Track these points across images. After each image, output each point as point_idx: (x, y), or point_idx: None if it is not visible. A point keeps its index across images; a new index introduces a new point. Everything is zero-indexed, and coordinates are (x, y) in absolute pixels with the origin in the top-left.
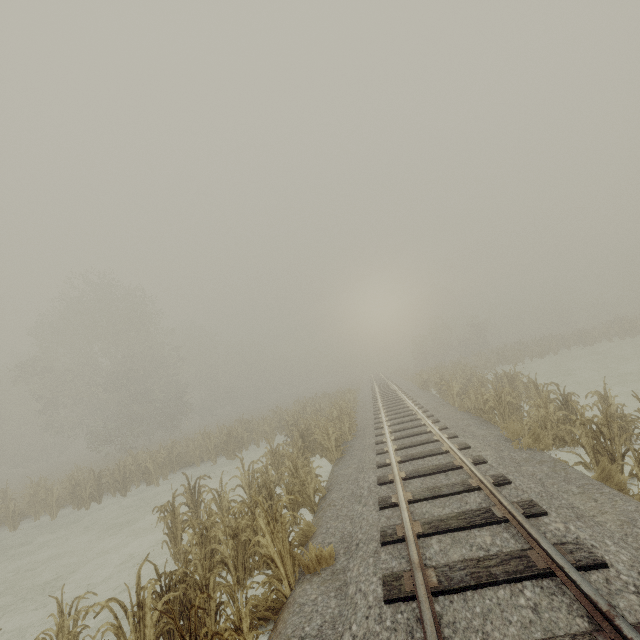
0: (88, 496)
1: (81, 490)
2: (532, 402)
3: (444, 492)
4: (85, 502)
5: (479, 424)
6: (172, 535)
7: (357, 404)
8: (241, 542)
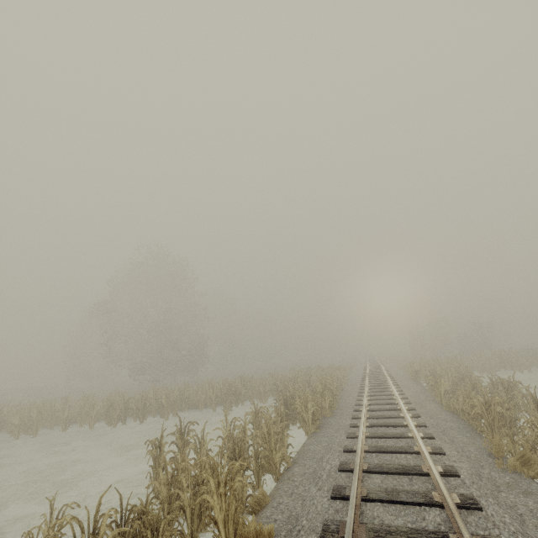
0: (116, 416)
1: (113, 410)
2: (525, 418)
3: (402, 499)
4: (114, 421)
5: (463, 429)
6: (154, 469)
7: (345, 382)
8: (200, 494)
